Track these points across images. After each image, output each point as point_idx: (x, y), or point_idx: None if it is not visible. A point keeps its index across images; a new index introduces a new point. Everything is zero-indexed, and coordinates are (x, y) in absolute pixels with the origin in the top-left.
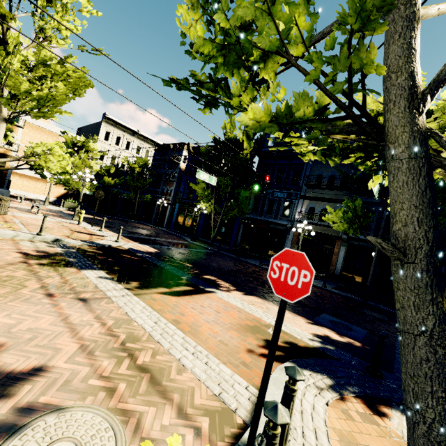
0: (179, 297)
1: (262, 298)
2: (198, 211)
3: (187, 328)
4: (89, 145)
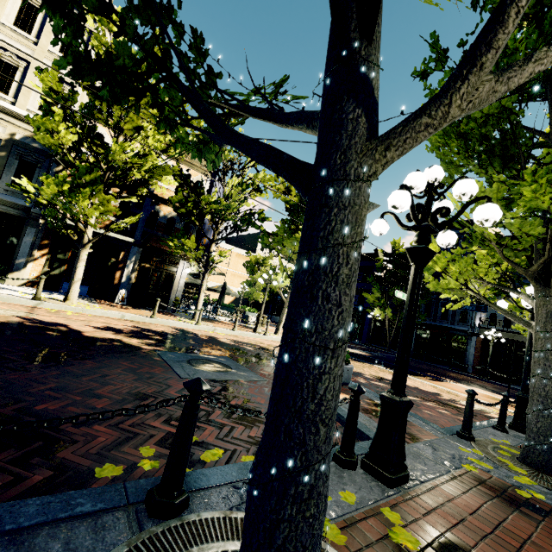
0: (436, 381)
1: (481, 389)
2: (360, 316)
3: (462, 393)
4: (268, 262)
